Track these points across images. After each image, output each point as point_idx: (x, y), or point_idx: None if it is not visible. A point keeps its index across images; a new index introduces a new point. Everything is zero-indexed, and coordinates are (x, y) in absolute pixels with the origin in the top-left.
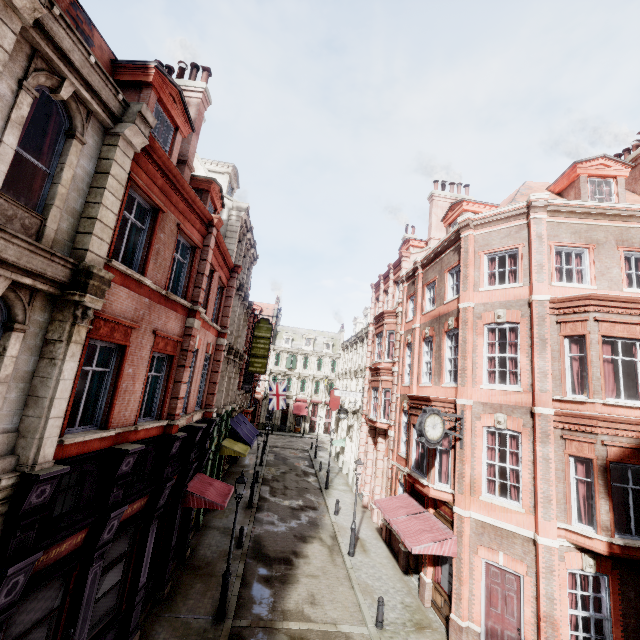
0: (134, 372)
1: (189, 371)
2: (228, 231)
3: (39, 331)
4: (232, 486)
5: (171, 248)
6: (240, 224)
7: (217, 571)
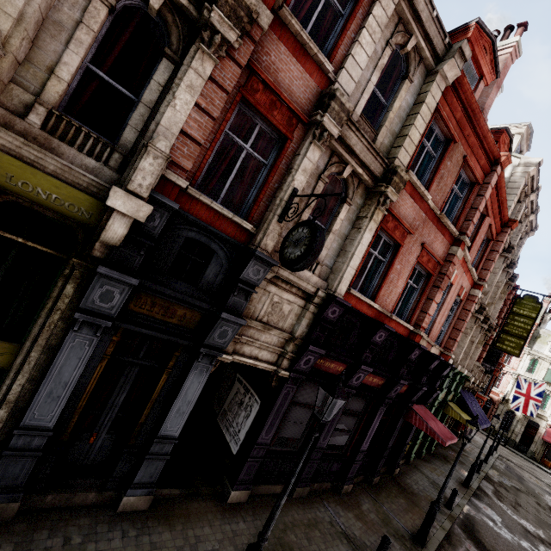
0: (400, 270)
1: (441, 295)
2: (507, 188)
3: (356, 210)
4: (455, 437)
5: (453, 177)
6: (524, 181)
7: (421, 505)
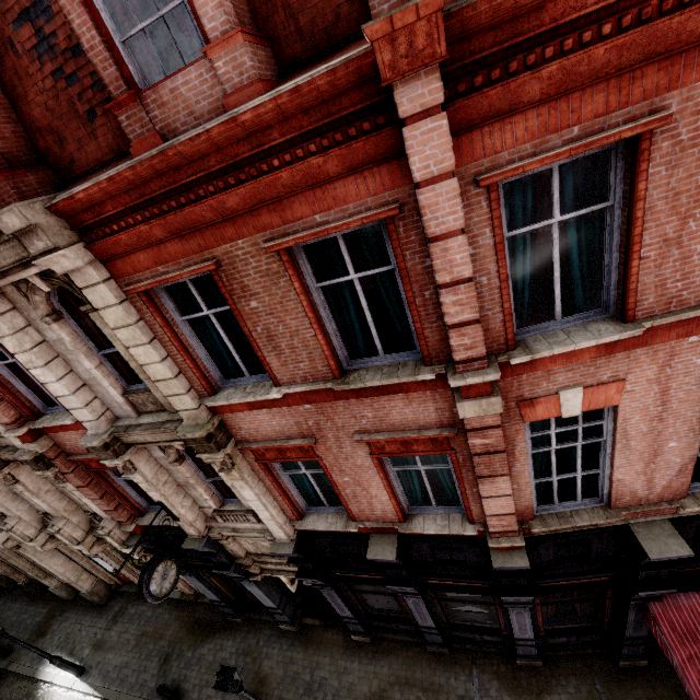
0: (356, 479)
1: (508, 479)
2: None
3: None
4: None
5: (294, 302)
6: None
7: None
